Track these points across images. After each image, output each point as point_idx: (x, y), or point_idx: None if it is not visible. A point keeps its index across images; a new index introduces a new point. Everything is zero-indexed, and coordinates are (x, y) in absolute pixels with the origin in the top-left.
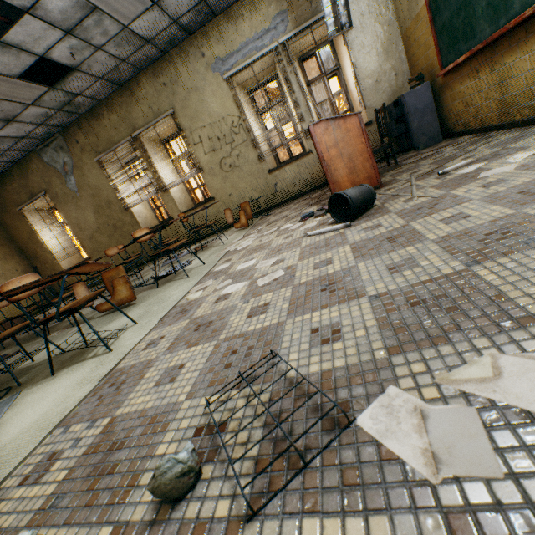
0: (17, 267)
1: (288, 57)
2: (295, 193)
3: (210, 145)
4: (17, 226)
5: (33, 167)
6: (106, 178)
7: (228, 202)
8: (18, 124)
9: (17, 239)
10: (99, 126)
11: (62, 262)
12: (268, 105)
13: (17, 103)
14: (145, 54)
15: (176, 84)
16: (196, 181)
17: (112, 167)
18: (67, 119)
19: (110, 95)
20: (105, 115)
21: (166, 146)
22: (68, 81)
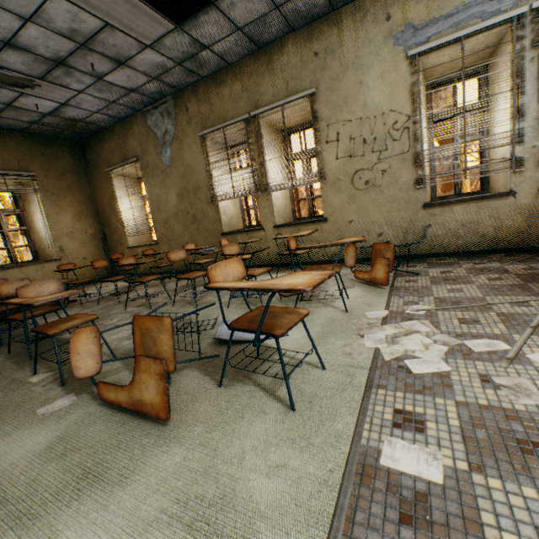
0: (88, 229)
1: (538, 33)
2: (455, 248)
3: (348, 147)
4: (102, 187)
5: (134, 128)
6: (203, 159)
7: (344, 230)
8: (130, 70)
9: (97, 200)
10: (217, 95)
11: (130, 238)
12: (466, 107)
13: (134, 39)
14: (308, 4)
15: (332, 56)
16: (307, 191)
17: (214, 148)
18: (184, 80)
19: (242, 59)
20: (228, 83)
21: (285, 138)
22: (199, 22)
